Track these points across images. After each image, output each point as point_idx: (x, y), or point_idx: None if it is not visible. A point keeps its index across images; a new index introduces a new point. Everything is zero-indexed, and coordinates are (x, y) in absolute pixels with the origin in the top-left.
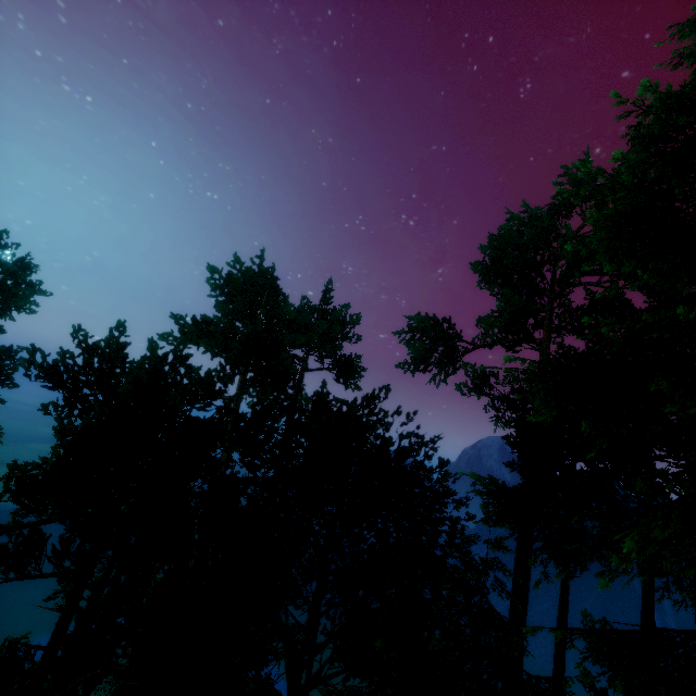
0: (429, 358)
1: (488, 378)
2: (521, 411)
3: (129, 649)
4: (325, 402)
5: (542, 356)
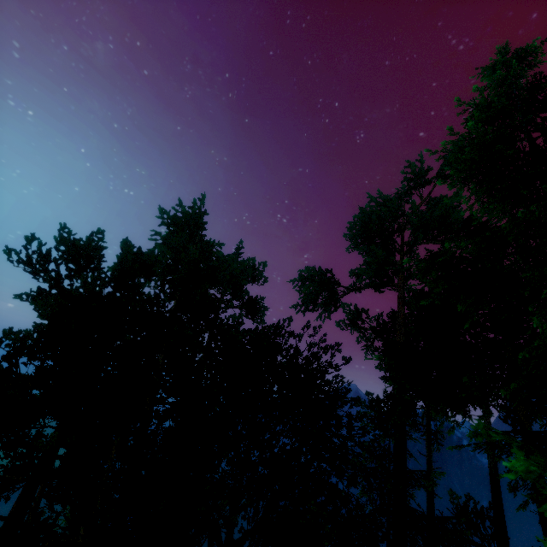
0: (316, 299)
1: (361, 315)
2: (386, 338)
3: (81, 529)
4: (239, 331)
5: (399, 294)
